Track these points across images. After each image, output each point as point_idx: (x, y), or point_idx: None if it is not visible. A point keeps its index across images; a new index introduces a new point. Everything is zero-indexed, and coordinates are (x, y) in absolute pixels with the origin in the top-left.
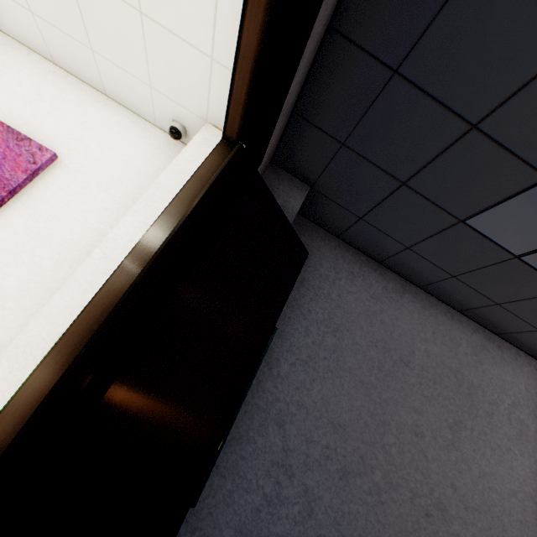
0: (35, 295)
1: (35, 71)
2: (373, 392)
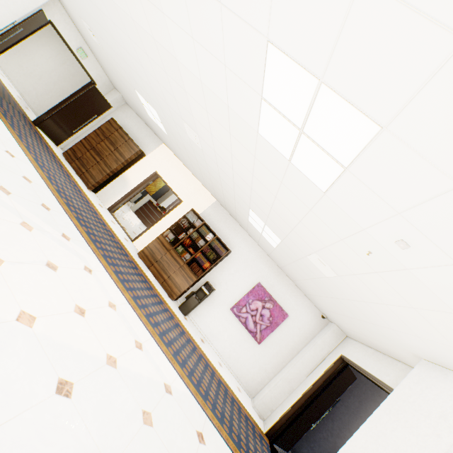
0: (279, 356)
1: (286, 283)
2: None
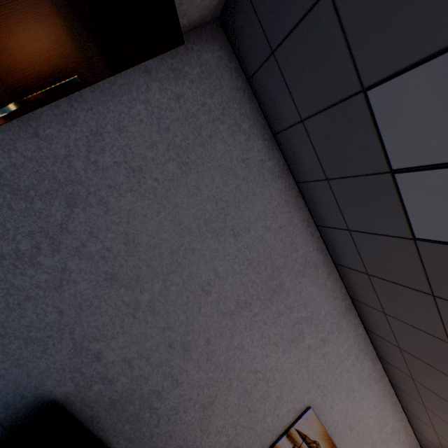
0: None
1: None
2: (186, 236)
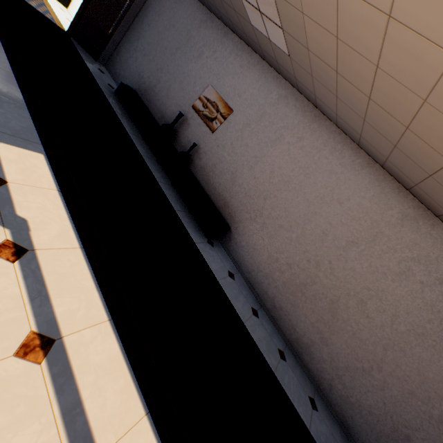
0: None
1: None
2: (161, 35)
